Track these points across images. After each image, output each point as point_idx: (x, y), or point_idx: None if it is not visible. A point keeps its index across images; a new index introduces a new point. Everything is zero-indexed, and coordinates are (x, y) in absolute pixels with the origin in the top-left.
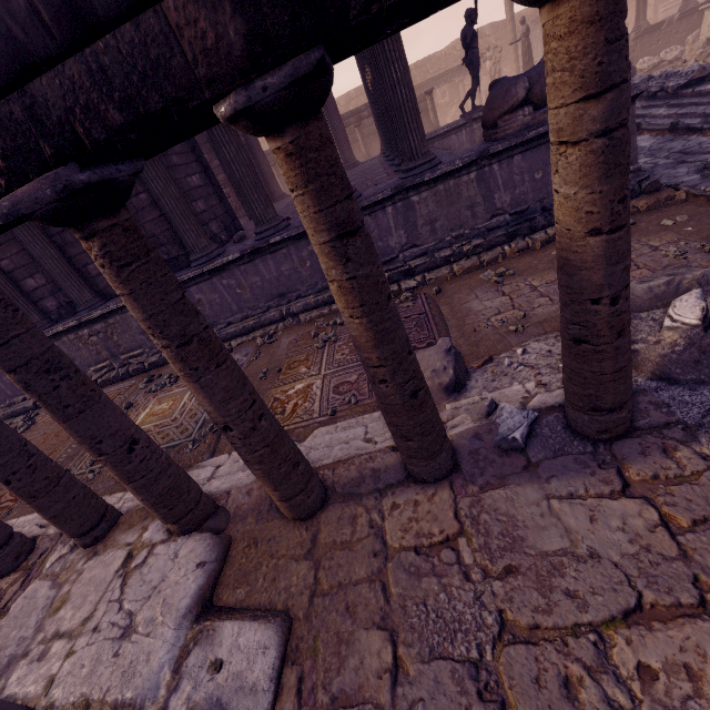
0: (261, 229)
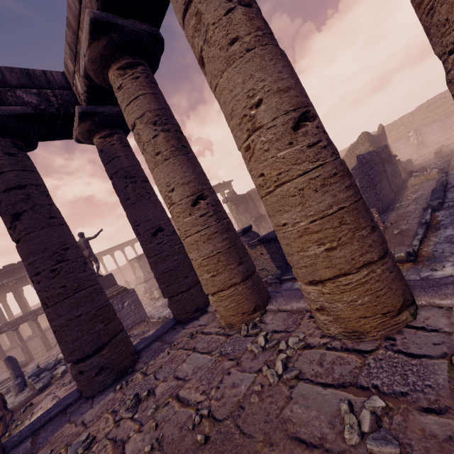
0: (13, 343)
